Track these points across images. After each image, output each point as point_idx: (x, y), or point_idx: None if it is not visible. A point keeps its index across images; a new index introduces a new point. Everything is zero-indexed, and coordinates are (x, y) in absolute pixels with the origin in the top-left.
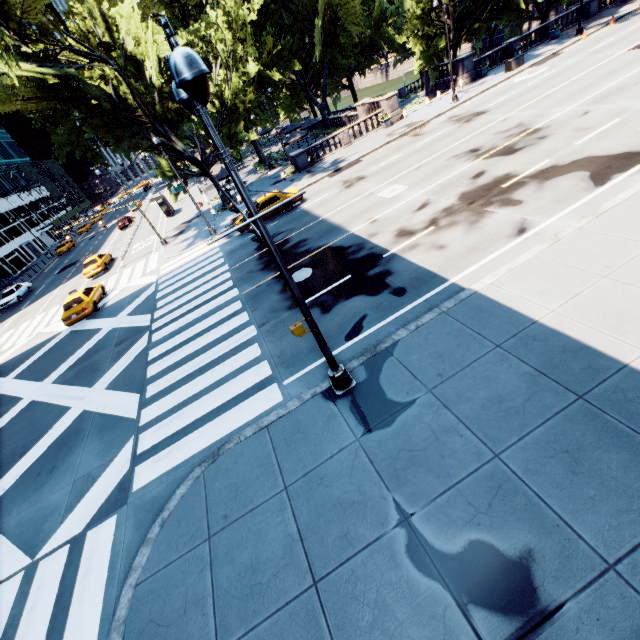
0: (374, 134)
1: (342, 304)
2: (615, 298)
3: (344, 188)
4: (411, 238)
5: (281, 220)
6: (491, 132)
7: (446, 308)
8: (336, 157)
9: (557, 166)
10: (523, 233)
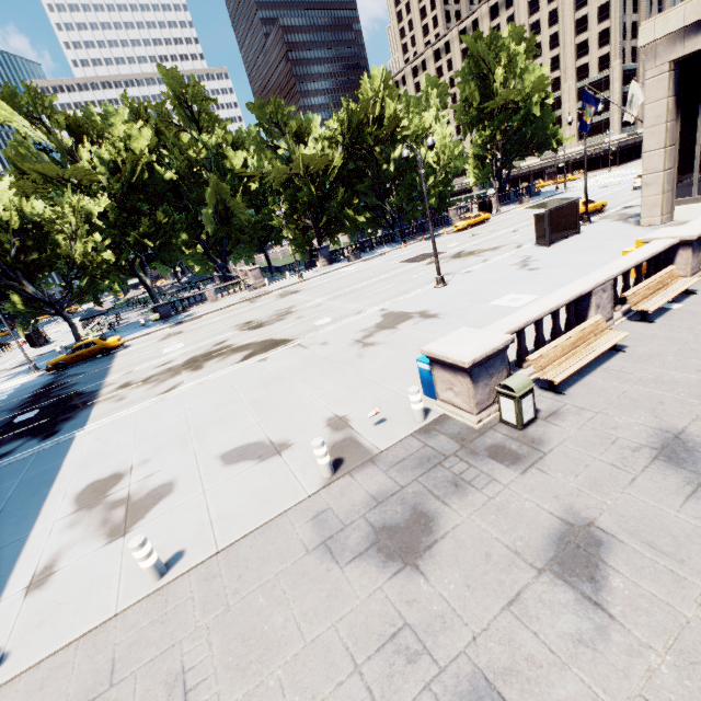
0: (238, 295)
1: (8, 443)
2: (116, 444)
3: (160, 340)
4: (121, 390)
5: (90, 363)
6: (275, 309)
7: (43, 449)
8: (195, 311)
9: (252, 343)
10: (166, 393)
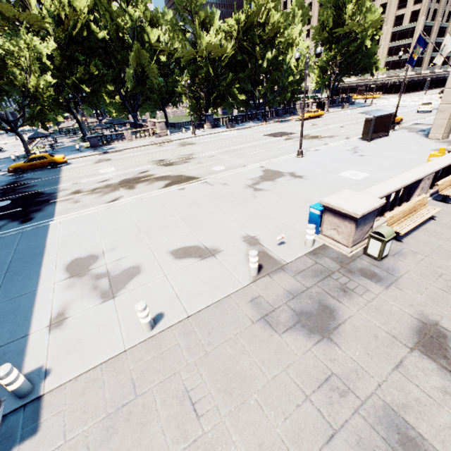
0: (148, 139)
1: None
2: (85, 234)
3: (94, 163)
4: (75, 195)
5: (42, 172)
6: (180, 154)
7: (26, 230)
8: (117, 145)
9: (169, 176)
10: (112, 202)
